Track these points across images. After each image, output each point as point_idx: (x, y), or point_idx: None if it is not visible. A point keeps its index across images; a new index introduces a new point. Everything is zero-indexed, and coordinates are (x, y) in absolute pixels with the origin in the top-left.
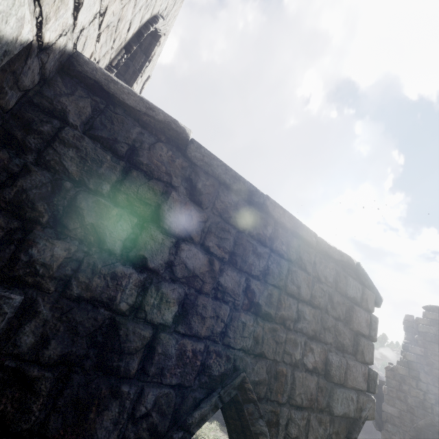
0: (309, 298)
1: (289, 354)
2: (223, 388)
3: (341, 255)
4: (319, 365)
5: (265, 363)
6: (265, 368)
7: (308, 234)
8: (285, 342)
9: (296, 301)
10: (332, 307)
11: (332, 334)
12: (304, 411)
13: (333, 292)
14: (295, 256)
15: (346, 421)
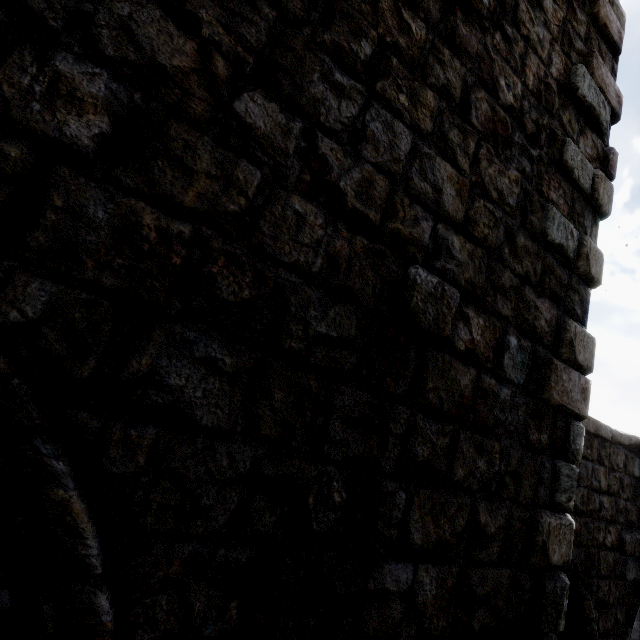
0: (606, 489)
1: (596, 539)
2: (566, 572)
3: (630, 439)
4: (614, 543)
5: (582, 549)
6: (582, 552)
7: (605, 432)
8: (592, 530)
9: (598, 494)
10: (622, 491)
11: (623, 514)
12: (606, 580)
13: (623, 477)
14: (596, 455)
15: (634, 584)
